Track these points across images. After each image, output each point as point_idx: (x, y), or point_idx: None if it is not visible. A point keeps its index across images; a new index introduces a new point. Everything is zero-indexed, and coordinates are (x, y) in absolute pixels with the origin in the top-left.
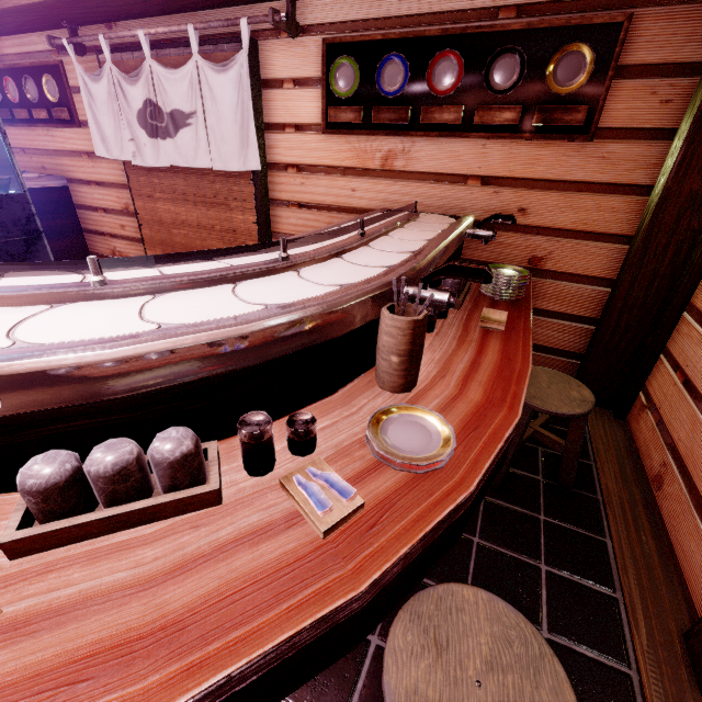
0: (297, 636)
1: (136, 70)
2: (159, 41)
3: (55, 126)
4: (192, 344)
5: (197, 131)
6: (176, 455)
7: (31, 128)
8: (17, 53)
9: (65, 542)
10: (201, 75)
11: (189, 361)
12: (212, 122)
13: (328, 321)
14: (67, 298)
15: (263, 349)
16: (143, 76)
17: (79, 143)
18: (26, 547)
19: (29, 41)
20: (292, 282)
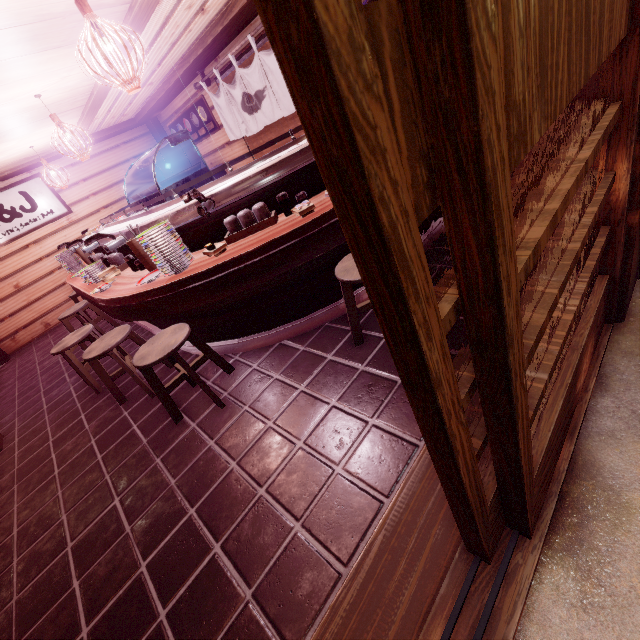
0: (290, 234)
1: (233, 79)
2: (239, 53)
3: (210, 136)
4: (255, 173)
5: (270, 98)
6: (258, 207)
7: (200, 143)
8: (184, 103)
9: (238, 239)
10: (262, 62)
11: (256, 179)
12: (275, 88)
13: (304, 153)
14: (224, 179)
15: (280, 170)
16: (237, 80)
17: (222, 139)
18: (230, 241)
19: (187, 92)
20: (294, 146)
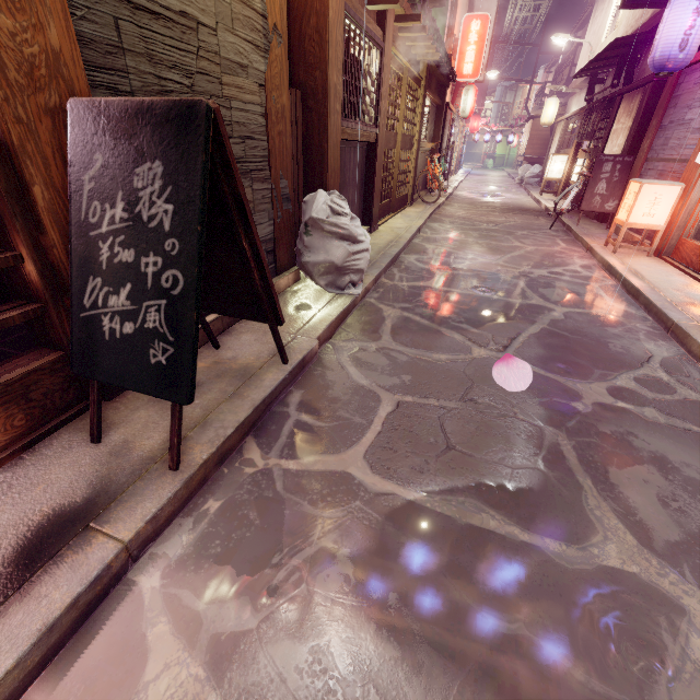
0: None
1: None
2: None
3: None
4: None
5: None
6: None
7: None
8: None
9: None
10: None
11: None
12: None
13: None
14: None
15: None
16: None
17: None
18: None
19: None
20: None
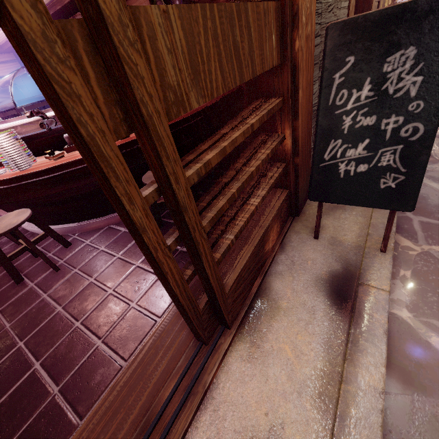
0: None
1: None
2: None
3: None
4: None
5: None
6: None
7: None
8: None
9: (75, 150)
10: None
11: None
12: None
13: None
14: None
15: None
16: None
17: None
18: (69, 150)
19: None
20: None
